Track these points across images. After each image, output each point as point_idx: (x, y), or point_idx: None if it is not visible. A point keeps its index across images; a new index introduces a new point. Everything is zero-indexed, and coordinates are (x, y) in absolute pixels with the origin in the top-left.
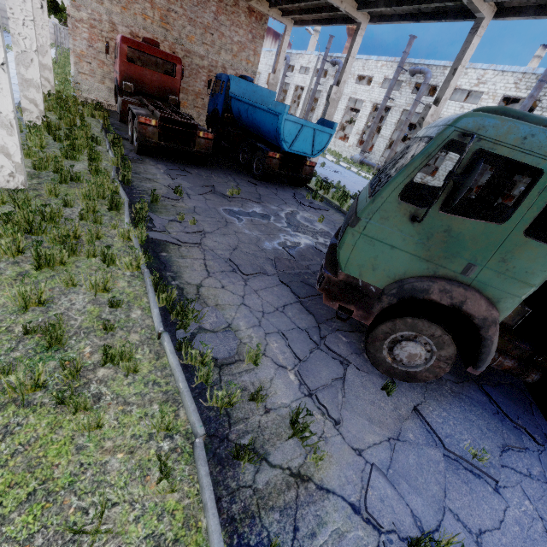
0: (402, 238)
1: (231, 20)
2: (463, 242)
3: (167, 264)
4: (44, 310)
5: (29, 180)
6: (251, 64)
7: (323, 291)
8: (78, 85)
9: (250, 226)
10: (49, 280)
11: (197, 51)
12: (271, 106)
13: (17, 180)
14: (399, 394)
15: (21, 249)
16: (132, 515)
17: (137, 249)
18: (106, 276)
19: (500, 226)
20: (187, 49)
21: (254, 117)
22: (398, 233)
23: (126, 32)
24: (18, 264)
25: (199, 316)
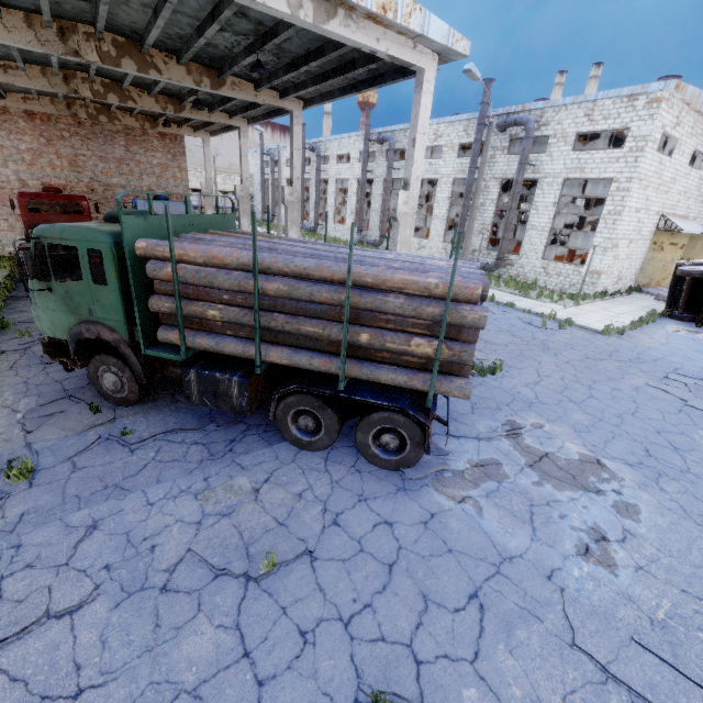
0: (54, 303)
1: (144, 147)
2: (77, 296)
3: None
4: None
5: None
6: (180, 180)
7: (46, 353)
8: None
9: None
10: None
11: (117, 183)
12: None
13: None
14: (108, 413)
15: None
16: None
17: None
18: None
19: (83, 282)
20: (106, 183)
21: None
22: (51, 301)
23: (37, 185)
24: None
25: None
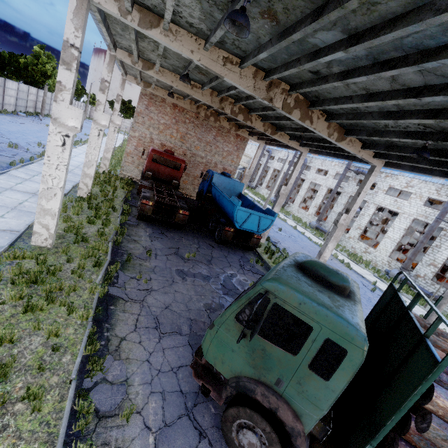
0: (238, 345)
1: (224, 139)
2: (274, 361)
3: (110, 316)
4: (11, 347)
5: (57, 240)
6: (234, 163)
7: (193, 368)
8: (122, 168)
9: (190, 287)
10: (26, 322)
11: (200, 154)
12: (231, 199)
13: (48, 242)
14: None
15: (23, 296)
16: None
17: (93, 303)
18: (59, 327)
19: (293, 356)
20: (194, 153)
21: (222, 201)
22: (236, 342)
23: (158, 143)
24: (15, 307)
25: (108, 368)
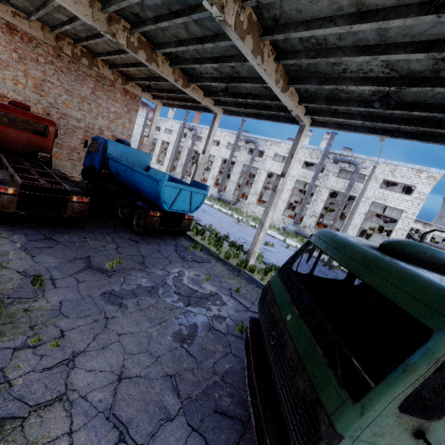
0: None
1: (108, 95)
2: None
3: None
4: None
5: None
6: (127, 129)
7: None
8: None
9: (137, 316)
10: None
11: (74, 115)
12: (150, 172)
13: None
14: None
15: None
16: None
17: None
18: None
19: None
20: (63, 112)
21: (133, 178)
22: None
23: None
24: None
25: None
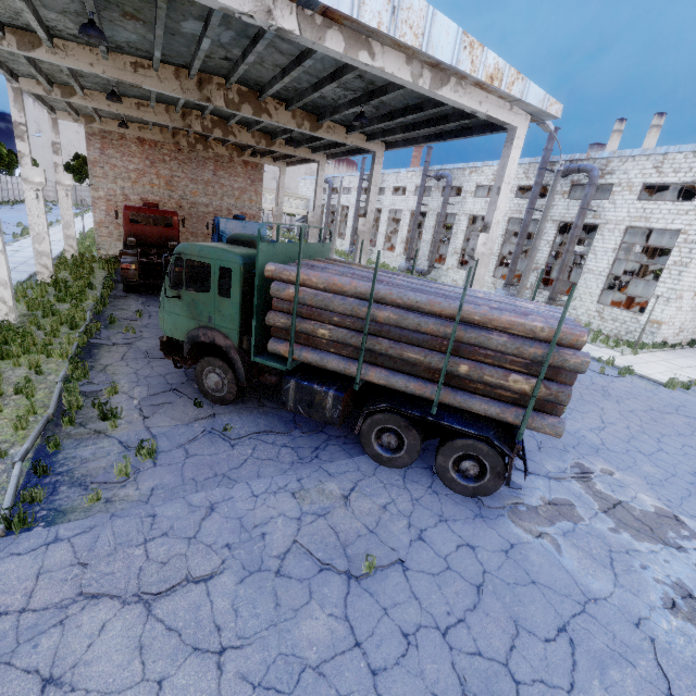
0: (180, 309)
1: (229, 173)
2: (202, 305)
3: (94, 356)
4: None
5: (22, 318)
6: (255, 202)
7: (162, 350)
8: (98, 246)
9: None
10: (6, 365)
11: (202, 202)
12: None
13: (11, 318)
14: (208, 409)
15: None
16: (0, 434)
17: (73, 348)
18: (37, 358)
19: (210, 293)
20: (192, 201)
21: None
22: (177, 307)
23: (137, 199)
24: None
25: (93, 377)
